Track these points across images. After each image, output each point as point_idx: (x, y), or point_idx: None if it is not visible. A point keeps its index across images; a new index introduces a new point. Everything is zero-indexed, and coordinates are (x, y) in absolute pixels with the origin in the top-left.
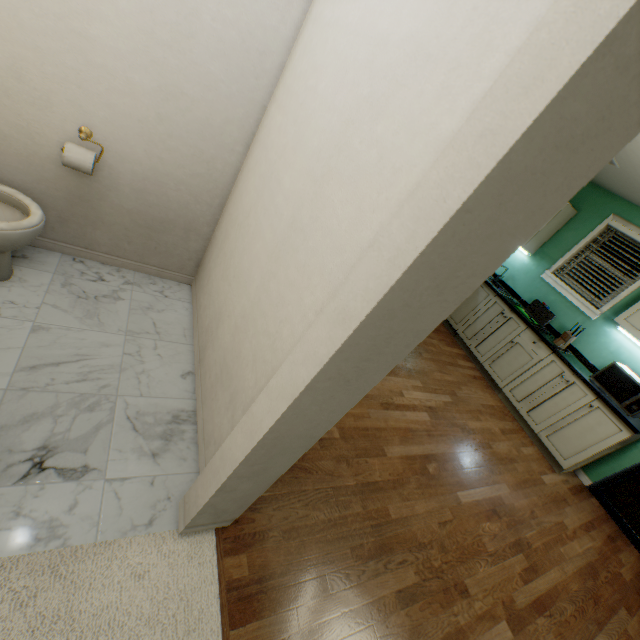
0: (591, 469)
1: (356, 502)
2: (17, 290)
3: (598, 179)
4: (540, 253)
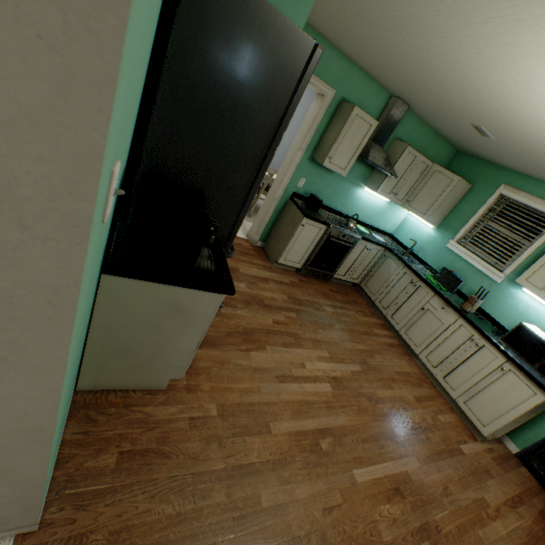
0: (516, 435)
1: (220, 489)
2: None
3: (484, 154)
4: (444, 225)
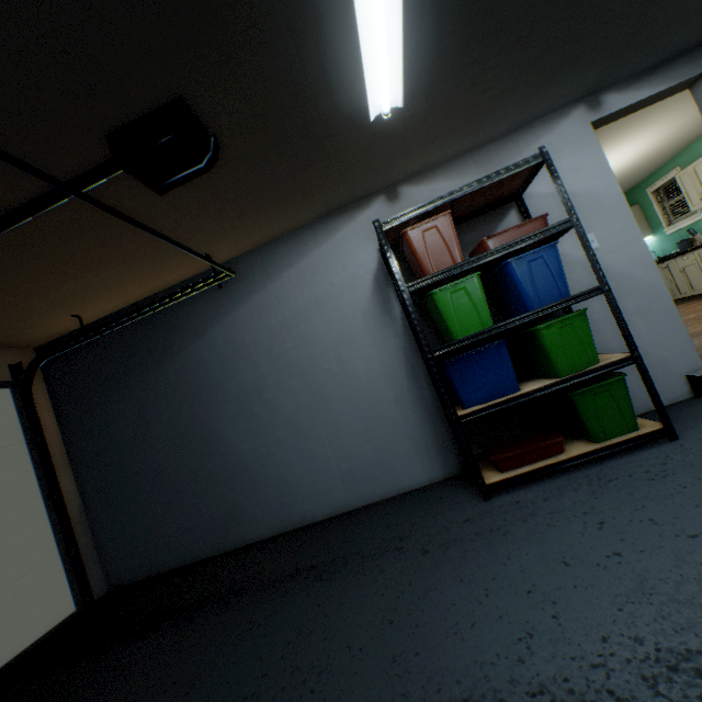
0: None
1: None
2: None
3: None
4: (652, 230)
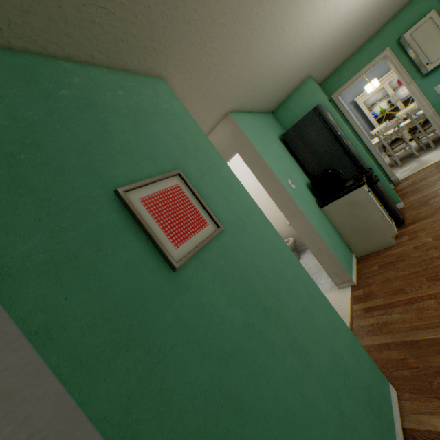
0: None
1: (437, 261)
2: (301, 260)
3: None
4: None
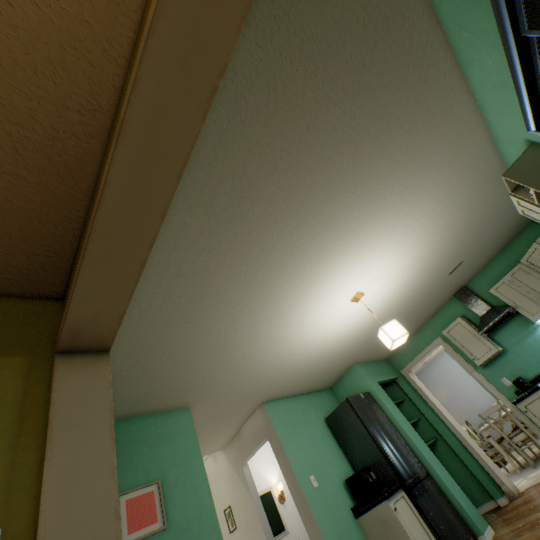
0: None
1: None
2: None
3: (507, 228)
4: None
